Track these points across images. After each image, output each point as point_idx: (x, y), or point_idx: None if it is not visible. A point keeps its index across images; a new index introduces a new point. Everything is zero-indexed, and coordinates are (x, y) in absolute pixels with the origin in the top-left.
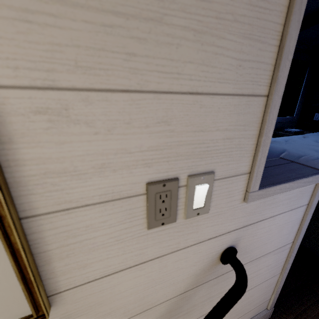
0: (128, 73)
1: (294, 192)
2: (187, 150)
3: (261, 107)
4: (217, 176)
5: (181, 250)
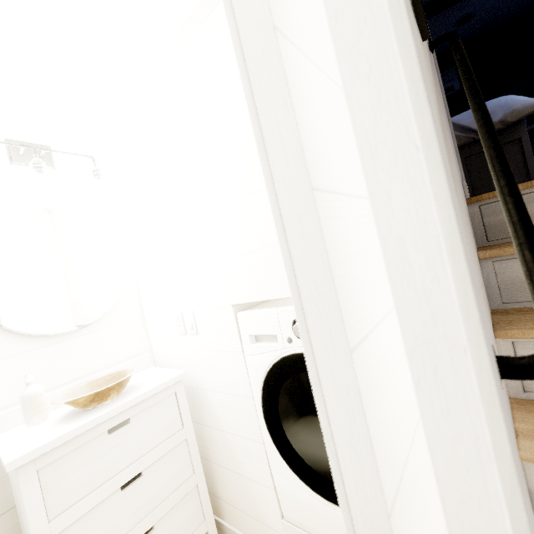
0: None
1: None
2: None
3: None
4: None
5: None
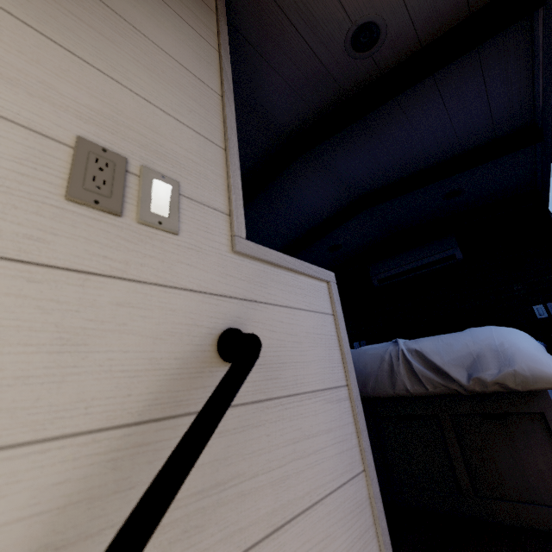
0: (75, 44)
1: (304, 282)
2: (140, 140)
3: (222, 156)
4: (185, 193)
5: (131, 282)
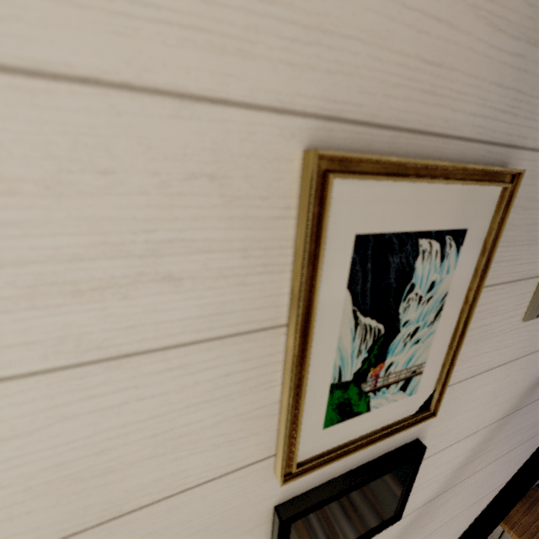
0: None
1: None
2: None
3: None
4: None
5: (527, 356)
